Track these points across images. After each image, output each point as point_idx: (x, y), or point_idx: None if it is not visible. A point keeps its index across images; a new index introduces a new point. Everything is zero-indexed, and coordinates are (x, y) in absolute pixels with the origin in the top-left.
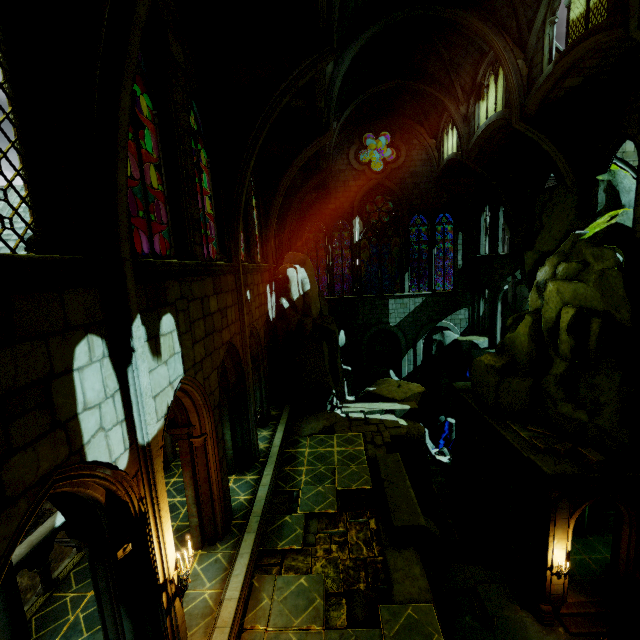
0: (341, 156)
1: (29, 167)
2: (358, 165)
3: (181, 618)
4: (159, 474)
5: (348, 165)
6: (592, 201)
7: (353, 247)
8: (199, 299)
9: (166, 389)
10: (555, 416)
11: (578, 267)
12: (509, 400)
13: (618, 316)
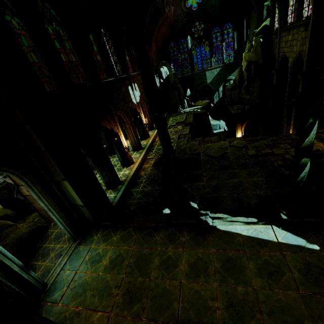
0: (178, 7)
1: (119, 65)
2: (186, 9)
3: (148, 130)
4: (140, 107)
5: (181, 11)
6: (262, 15)
7: (188, 51)
8: (139, 80)
9: (138, 96)
10: (242, 99)
11: (250, 46)
12: (234, 98)
13: (259, 62)
